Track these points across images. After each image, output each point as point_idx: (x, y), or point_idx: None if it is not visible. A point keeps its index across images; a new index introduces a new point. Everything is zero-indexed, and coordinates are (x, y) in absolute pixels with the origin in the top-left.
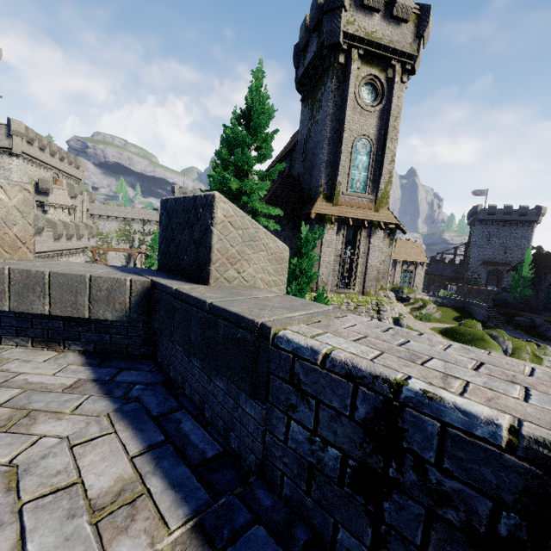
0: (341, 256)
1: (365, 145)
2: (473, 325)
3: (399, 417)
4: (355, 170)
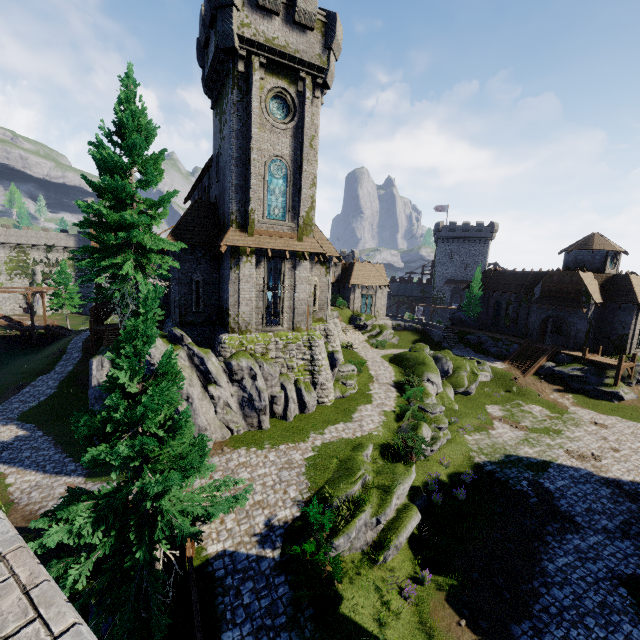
0: (263, 291)
1: (280, 167)
2: (421, 348)
3: None
4: (272, 195)
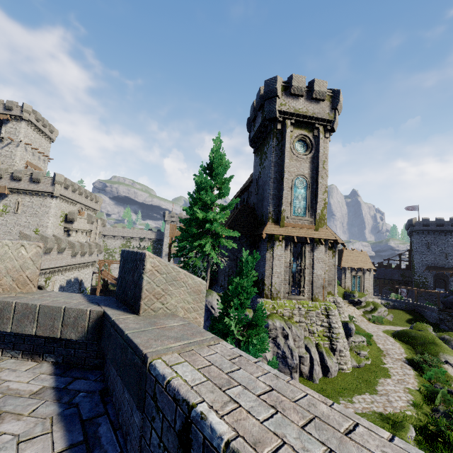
0: (290, 267)
1: (302, 182)
2: (423, 327)
3: (190, 430)
4: (296, 199)
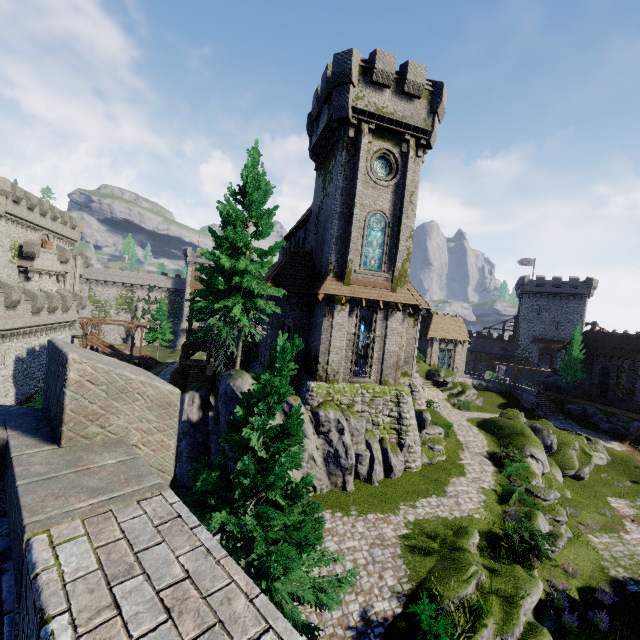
0: (354, 340)
1: (379, 221)
2: (514, 415)
3: None
4: (369, 246)
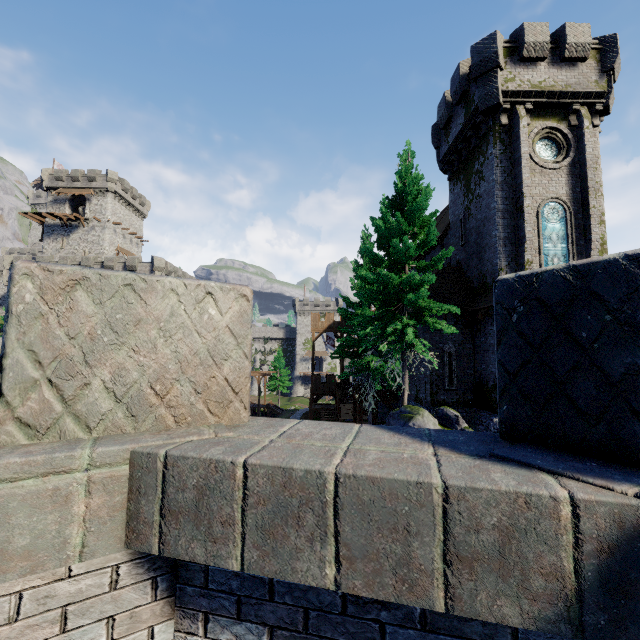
0: None
1: (555, 210)
2: None
3: None
4: (548, 242)
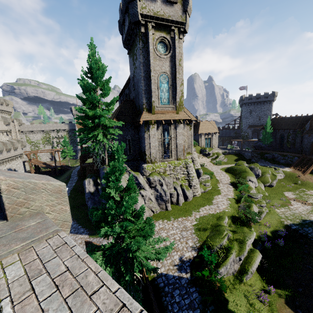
0: (161, 141)
1: (165, 78)
2: (241, 163)
3: None
4: (162, 92)
